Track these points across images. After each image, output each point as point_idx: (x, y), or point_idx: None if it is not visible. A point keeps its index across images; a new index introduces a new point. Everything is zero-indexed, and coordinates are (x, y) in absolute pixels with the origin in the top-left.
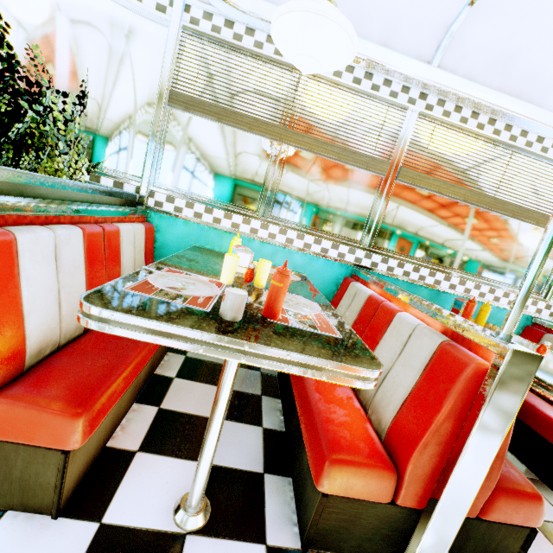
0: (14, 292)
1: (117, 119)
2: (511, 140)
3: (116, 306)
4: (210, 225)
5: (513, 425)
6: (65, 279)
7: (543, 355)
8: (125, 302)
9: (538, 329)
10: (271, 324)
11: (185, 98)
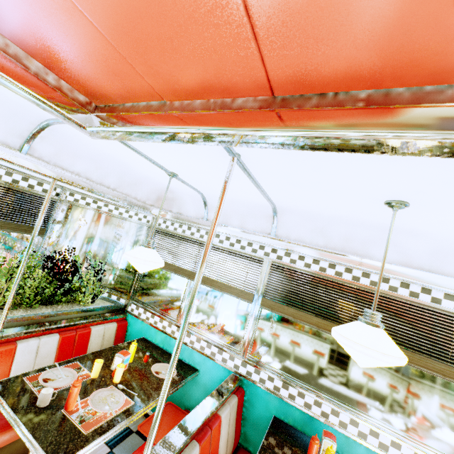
0: (7, 368)
1: (125, 267)
2: (354, 280)
3: (3, 388)
4: (151, 325)
5: None
6: (39, 361)
7: None
8: (10, 386)
9: None
10: (58, 413)
11: None
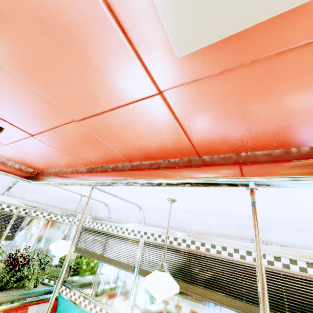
0: None
1: (62, 257)
2: (187, 246)
3: None
4: (72, 302)
5: None
6: None
7: None
8: None
9: None
10: None
11: (78, 248)
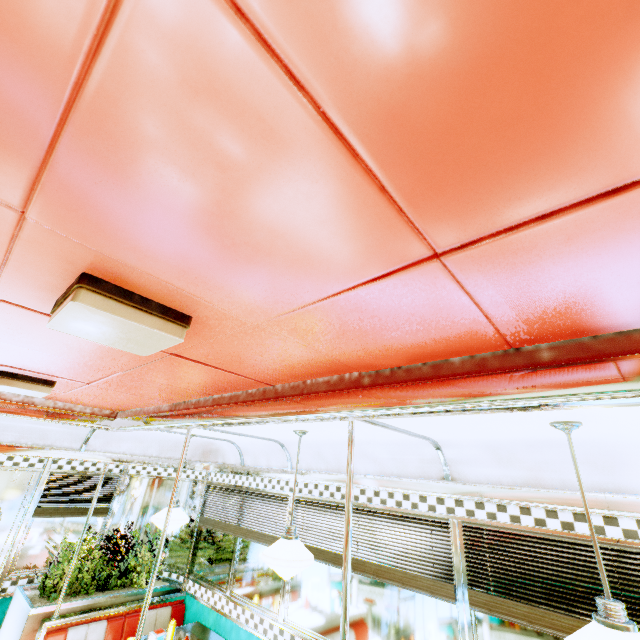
0: None
1: (185, 536)
2: (355, 499)
3: None
4: (205, 603)
5: None
6: None
7: None
8: None
9: None
10: None
11: (204, 518)
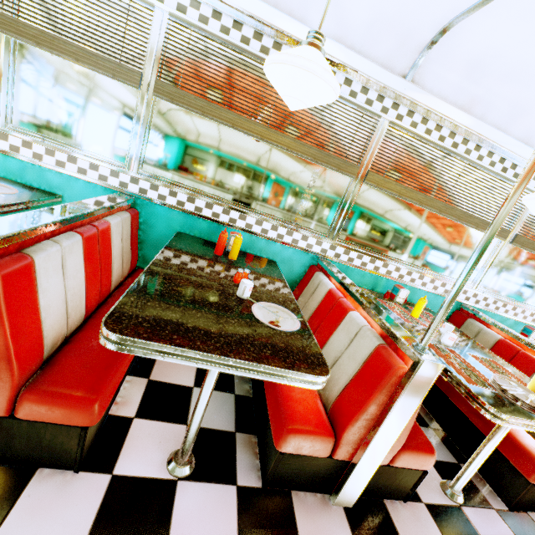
0: None
1: None
2: None
3: None
4: None
5: (3, 326)
6: None
7: (236, 281)
8: None
9: (316, 268)
10: None
11: None
